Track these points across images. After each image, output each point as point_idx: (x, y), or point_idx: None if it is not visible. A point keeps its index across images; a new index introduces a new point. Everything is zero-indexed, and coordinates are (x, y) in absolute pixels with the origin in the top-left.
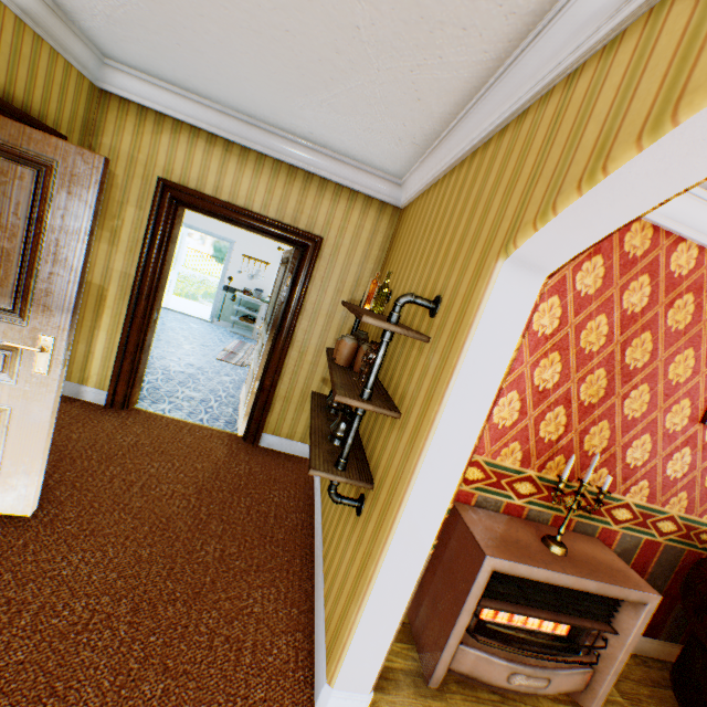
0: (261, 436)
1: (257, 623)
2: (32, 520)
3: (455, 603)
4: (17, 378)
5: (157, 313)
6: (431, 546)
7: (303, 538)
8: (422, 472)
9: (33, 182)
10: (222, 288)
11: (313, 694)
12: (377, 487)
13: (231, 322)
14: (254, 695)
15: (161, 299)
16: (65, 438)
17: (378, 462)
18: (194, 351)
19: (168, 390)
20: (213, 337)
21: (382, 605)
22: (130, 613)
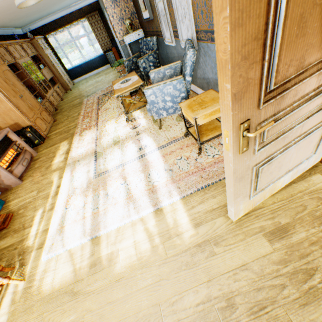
0: None
1: None
2: None
3: None
4: None
5: None
6: None
7: None
8: None
9: None
10: None
11: None
12: None
13: None
14: None
15: None
16: None
17: None
18: None
19: None
20: None
21: None
22: None
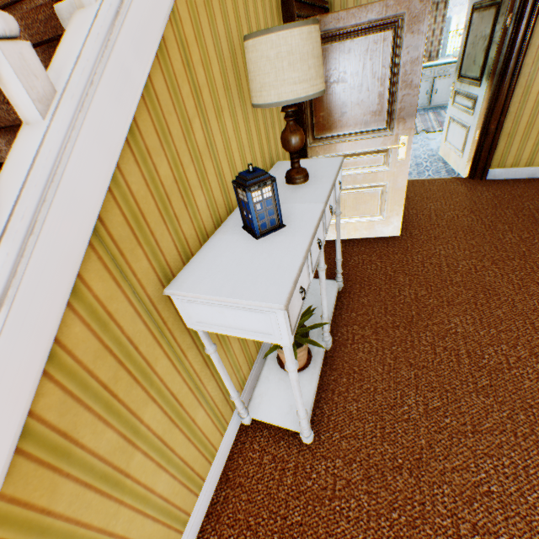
0: (485, 173)
1: None
2: (402, 237)
3: None
4: (389, 166)
5: None
6: None
7: None
8: None
9: (391, 39)
10: None
11: None
12: None
13: None
14: None
15: None
16: None
17: None
18: None
19: None
20: None
21: None
22: (492, 265)
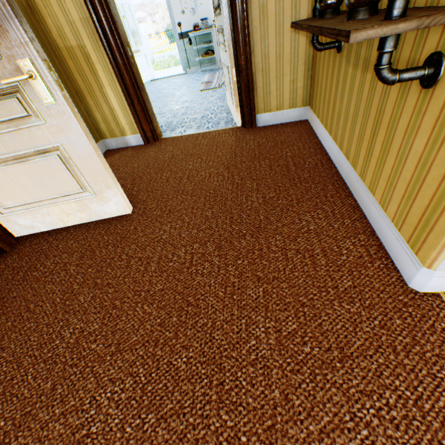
0: (255, 119)
1: (317, 237)
2: (133, 215)
3: None
4: (41, 116)
5: (128, 49)
6: None
7: (326, 172)
8: None
9: None
10: (178, 39)
11: (400, 276)
12: None
13: (198, 65)
14: (342, 285)
15: (124, 33)
16: (131, 168)
17: None
18: (183, 94)
19: (177, 121)
20: (191, 81)
21: None
22: (216, 250)
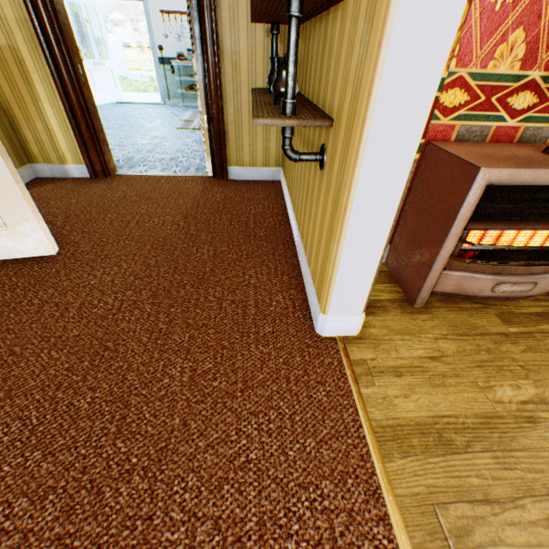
0: (227, 171)
1: (255, 290)
2: (58, 257)
3: (439, 234)
4: None
5: (80, 66)
6: (416, 148)
7: (282, 233)
8: (399, 17)
9: None
10: (158, 63)
11: (312, 324)
12: (336, 118)
13: (180, 98)
14: (263, 331)
15: (75, 48)
16: (66, 204)
17: (333, 93)
18: (155, 128)
19: (140, 158)
20: (169, 115)
21: (363, 235)
22: (151, 298)
